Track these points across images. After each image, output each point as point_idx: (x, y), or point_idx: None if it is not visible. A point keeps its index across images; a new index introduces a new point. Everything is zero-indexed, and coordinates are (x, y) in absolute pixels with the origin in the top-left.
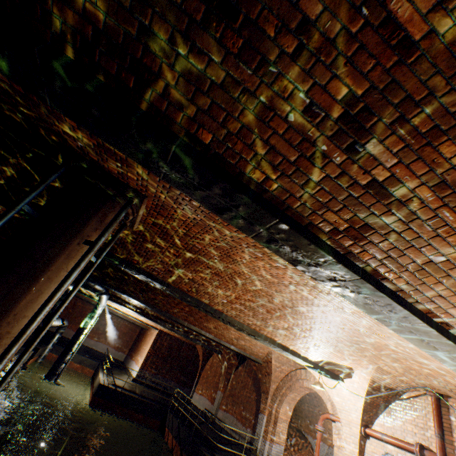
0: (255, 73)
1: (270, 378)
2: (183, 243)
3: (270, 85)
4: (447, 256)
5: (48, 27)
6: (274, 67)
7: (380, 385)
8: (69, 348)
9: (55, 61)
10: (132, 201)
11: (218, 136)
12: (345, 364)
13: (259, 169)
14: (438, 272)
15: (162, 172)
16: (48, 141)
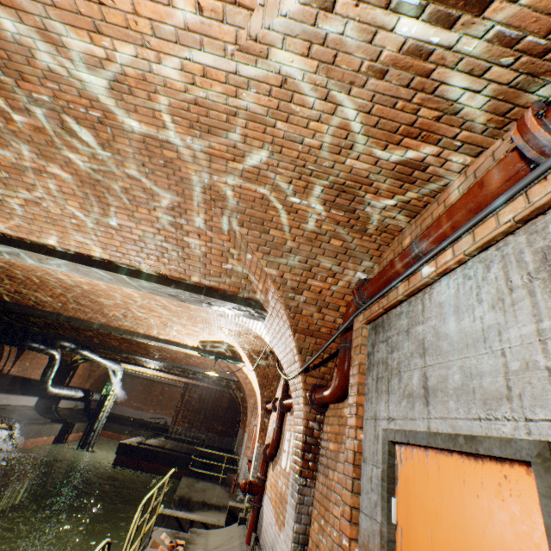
0: None
1: (246, 393)
2: None
3: None
4: None
5: None
6: None
7: (257, 351)
8: (96, 417)
9: None
10: None
11: None
12: (215, 338)
13: None
14: None
15: None
16: None
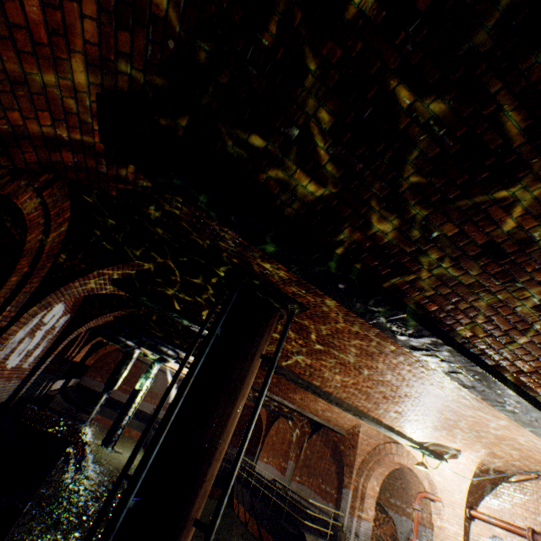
0: (501, 284)
1: (355, 451)
2: (319, 338)
3: (510, 291)
4: None
5: (329, 236)
6: (520, 283)
7: (488, 467)
8: (125, 412)
9: (331, 260)
10: (294, 313)
11: (443, 308)
12: (454, 446)
13: (470, 329)
14: None
15: (373, 321)
16: (222, 258)
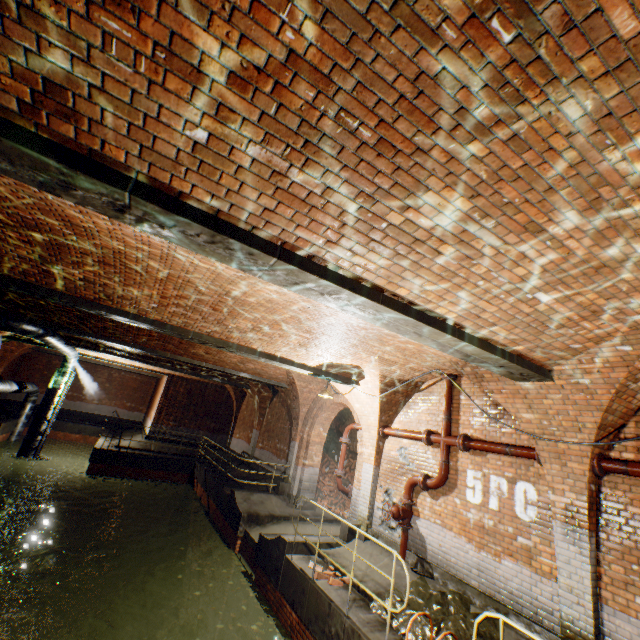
0: None
1: (298, 402)
2: (6, 215)
3: None
4: (204, 128)
5: None
6: None
7: (394, 379)
8: (42, 416)
9: None
10: None
11: None
12: (349, 363)
13: None
14: (225, 164)
15: None
16: None
